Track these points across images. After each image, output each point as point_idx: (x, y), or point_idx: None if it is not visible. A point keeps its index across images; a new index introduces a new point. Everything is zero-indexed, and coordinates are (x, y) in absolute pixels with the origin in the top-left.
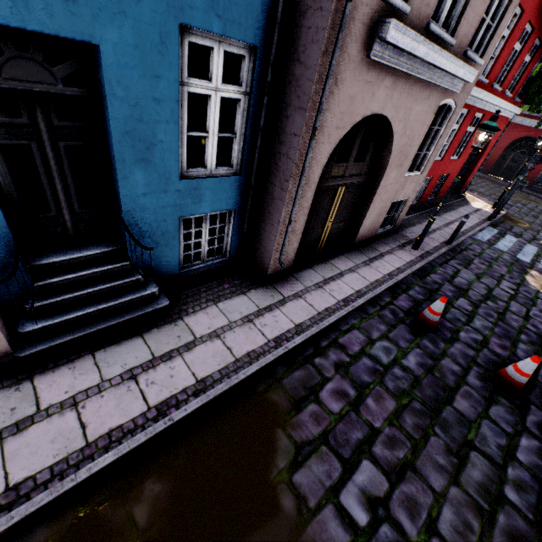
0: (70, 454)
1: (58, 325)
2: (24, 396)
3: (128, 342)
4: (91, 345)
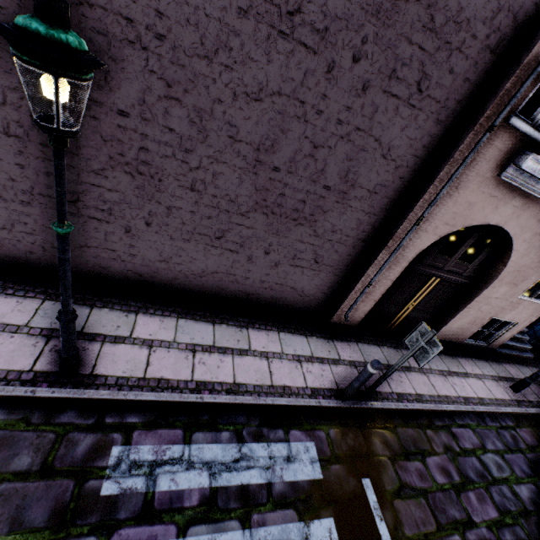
0: (539, 401)
1: (504, 345)
2: (503, 368)
3: (523, 366)
4: (509, 360)
